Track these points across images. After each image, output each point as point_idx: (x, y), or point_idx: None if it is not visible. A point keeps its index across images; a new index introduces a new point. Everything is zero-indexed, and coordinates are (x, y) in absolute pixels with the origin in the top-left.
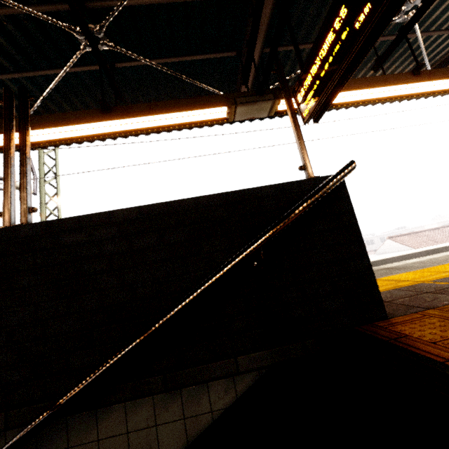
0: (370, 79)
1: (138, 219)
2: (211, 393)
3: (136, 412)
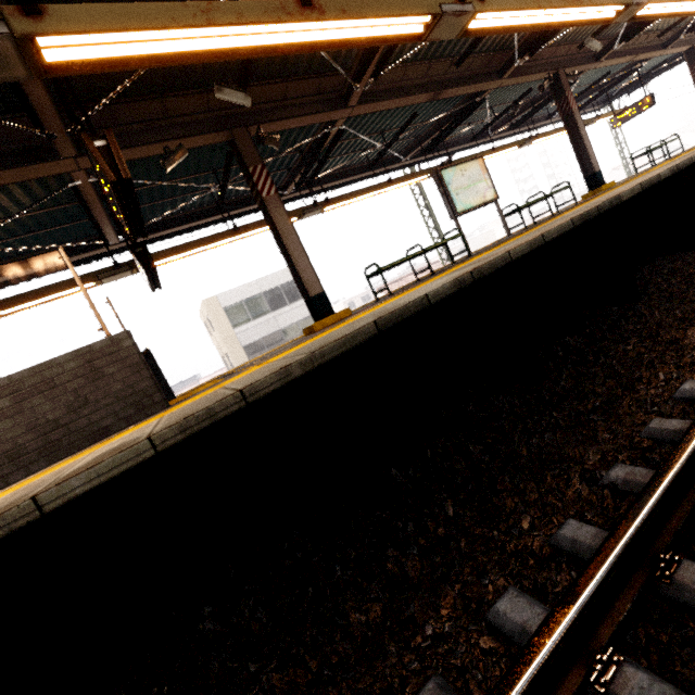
0: (203, 240)
1: None
2: None
3: None
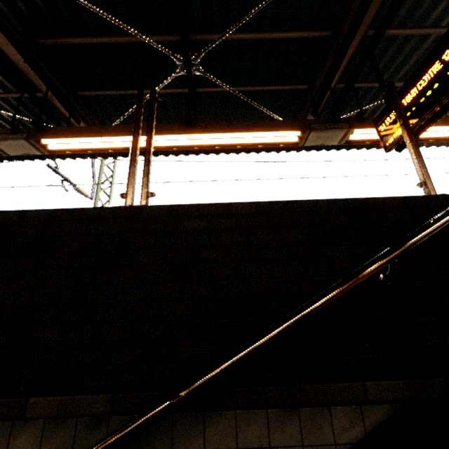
0: None
1: (256, 214)
2: (334, 420)
3: (247, 425)
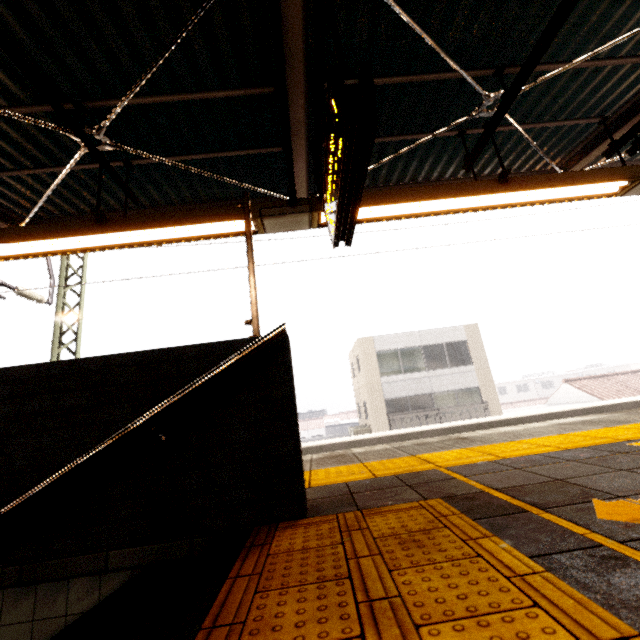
0: (440, 188)
1: (36, 379)
2: (71, 592)
3: None
